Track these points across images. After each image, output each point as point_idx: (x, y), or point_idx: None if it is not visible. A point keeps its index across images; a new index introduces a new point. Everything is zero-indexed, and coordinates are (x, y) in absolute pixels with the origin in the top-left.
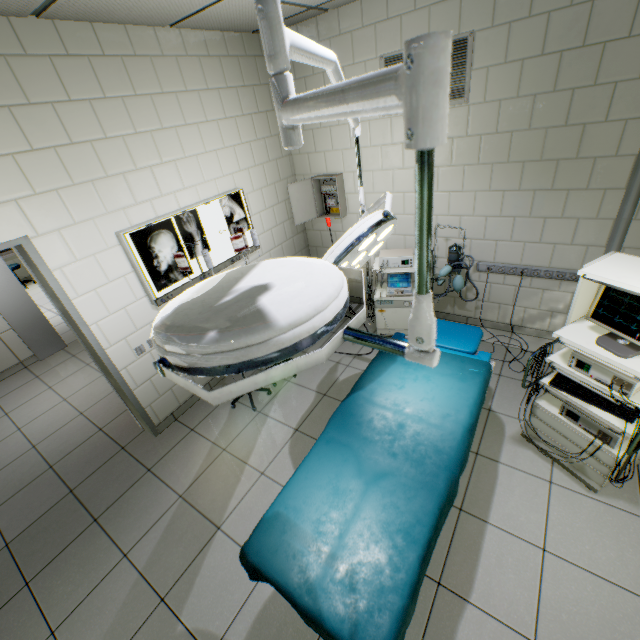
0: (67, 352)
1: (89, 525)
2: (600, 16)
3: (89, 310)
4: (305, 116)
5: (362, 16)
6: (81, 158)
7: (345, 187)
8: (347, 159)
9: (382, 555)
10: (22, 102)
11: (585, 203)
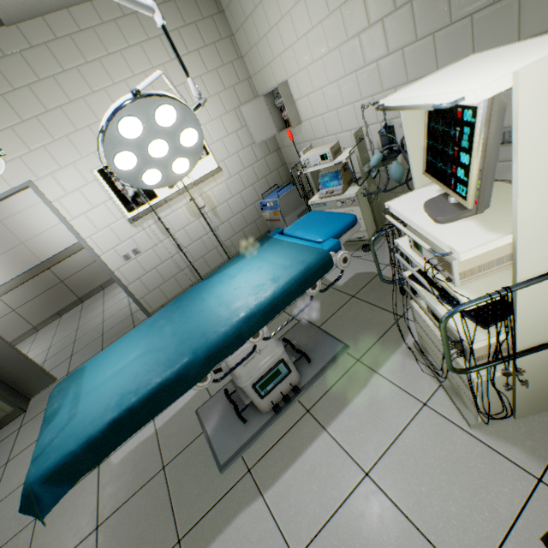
0: None
1: None
2: None
3: (83, 228)
4: None
5: None
6: (56, 120)
7: (293, 94)
8: (286, 63)
9: (96, 410)
10: (10, 90)
11: None
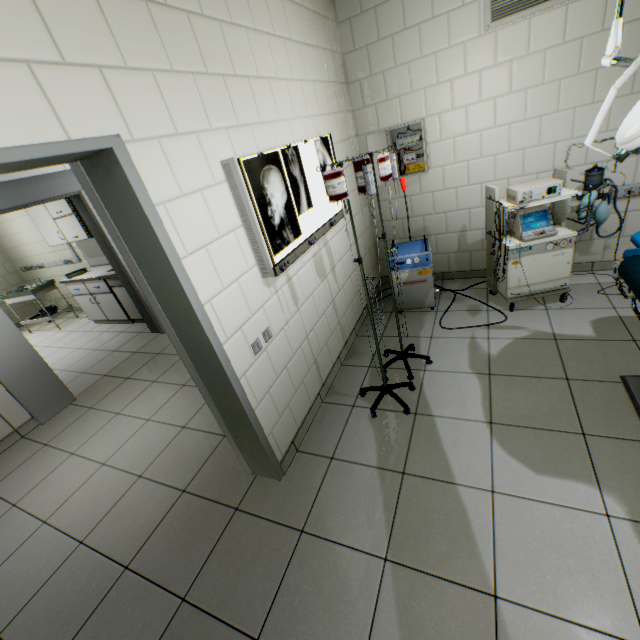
0: (79, 406)
1: None
2: None
3: (200, 279)
4: None
5: None
6: (177, 33)
7: (427, 136)
8: (431, 99)
9: None
10: None
11: None
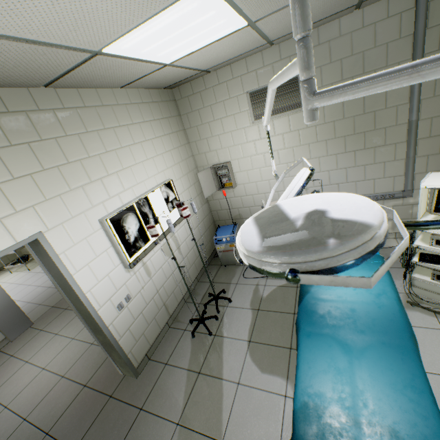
0: (34, 328)
1: None
2: (369, 58)
3: (84, 281)
4: (350, 95)
5: (232, 73)
6: (74, 171)
7: (233, 169)
8: (232, 152)
9: (406, 410)
10: (37, 139)
11: (386, 153)
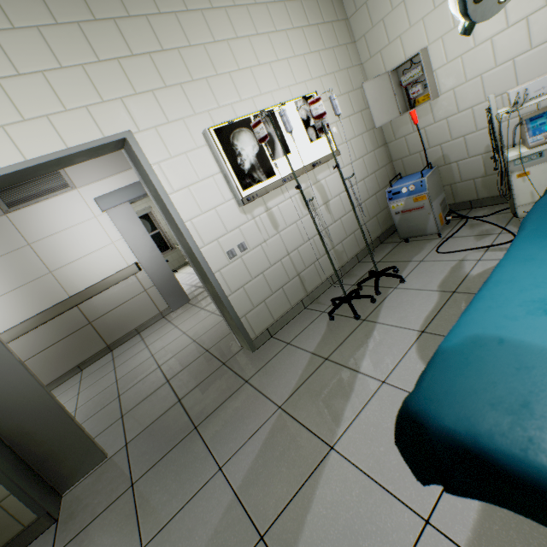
0: (189, 304)
1: (189, 432)
2: None
3: (183, 207)
4: None
5: None
6: (170, 64)
7: (431, 63)
8: (430, 26)
9: None
10: (124, 15)
11: None
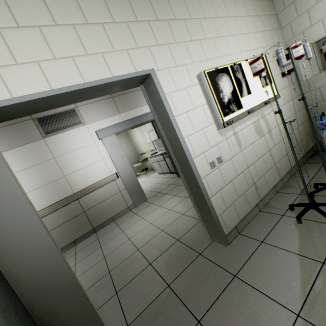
0: (147, 202)
1: None
2: None
3: (183, 126)
4: None
5: None
6: (179, 28)
7: None
8: None
9: None
10: None
11: None
